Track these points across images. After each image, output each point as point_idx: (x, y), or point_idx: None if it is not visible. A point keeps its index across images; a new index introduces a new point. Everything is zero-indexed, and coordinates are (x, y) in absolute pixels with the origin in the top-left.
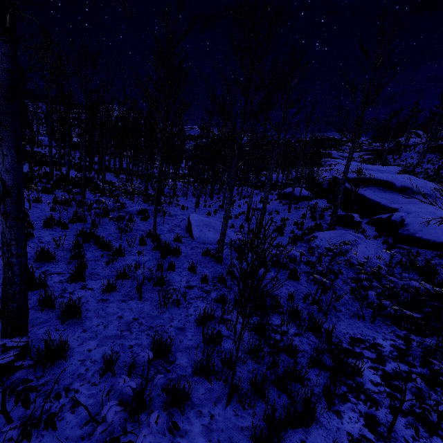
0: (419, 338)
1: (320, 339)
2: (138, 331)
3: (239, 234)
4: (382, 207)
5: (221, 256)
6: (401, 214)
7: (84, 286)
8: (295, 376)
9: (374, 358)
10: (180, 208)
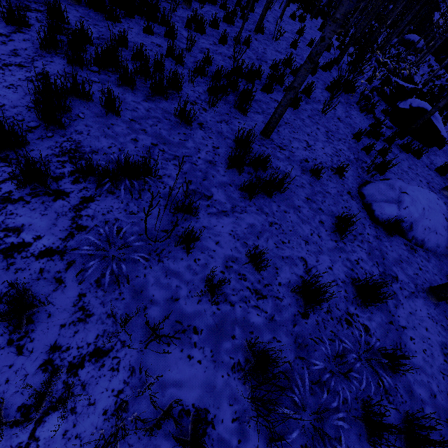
0: None
1: None
2: None
3: None
4: None
5: None
6: None
7: None
8: None
9: None
10: None
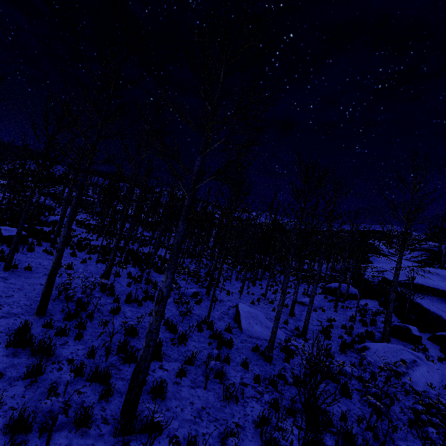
0: None
1: None
2: (207, 421)
3: (284, 331)
4: (445, 322)
5: (272, 356)
6: None
7: (161, 366)
8: None
9: None
10: (225, 292)
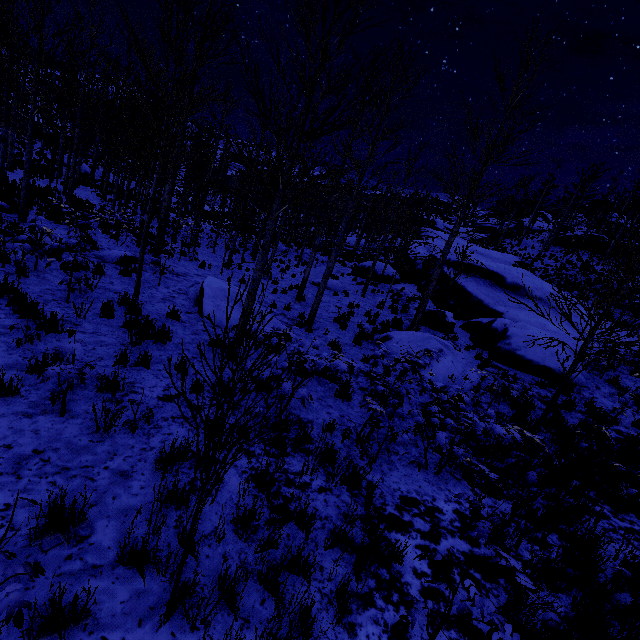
0: (493, 500)
1: (357, 498)
2: (35, 476)
3: (280, 319)
4: (484, 307)
5: (236, 352)
6: (505, 321)
7: None
8: (298, 566)
9: (427, 532)
10: (198, 264)
